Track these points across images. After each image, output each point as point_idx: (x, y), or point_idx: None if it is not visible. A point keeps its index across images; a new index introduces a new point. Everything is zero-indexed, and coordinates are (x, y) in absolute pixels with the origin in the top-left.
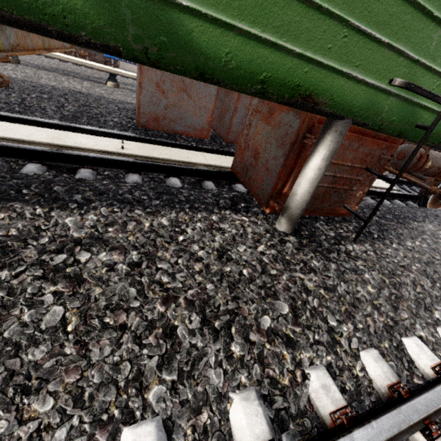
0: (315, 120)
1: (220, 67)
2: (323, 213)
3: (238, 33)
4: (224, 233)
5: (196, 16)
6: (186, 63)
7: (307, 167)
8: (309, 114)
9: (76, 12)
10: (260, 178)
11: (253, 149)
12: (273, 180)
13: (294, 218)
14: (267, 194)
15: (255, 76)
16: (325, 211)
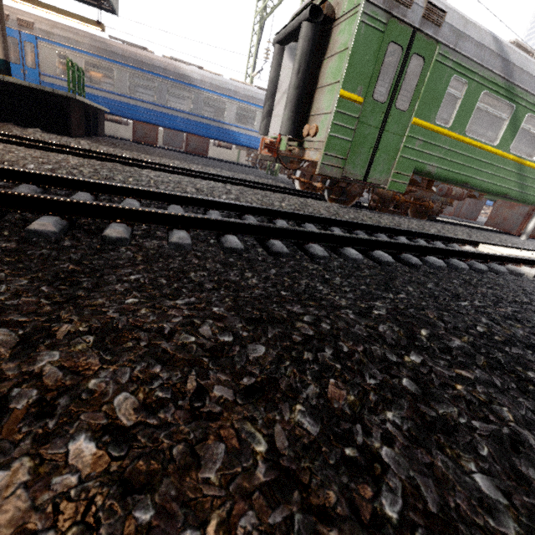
0: (533, 208)
1: (528, 201)
2: (529, 237)
3: (532, 196)
4: (513, 238)
5: (528, 195)
6: (524, 201)
7: (532, 220)
8: (532, 207)
9: (516, 197)
10: (509, 226)
11: (501, 217)
12: (518, 225)
13: (528, 235)
14: (515, 230)
15: (532, 202)
16: (531, 235)
